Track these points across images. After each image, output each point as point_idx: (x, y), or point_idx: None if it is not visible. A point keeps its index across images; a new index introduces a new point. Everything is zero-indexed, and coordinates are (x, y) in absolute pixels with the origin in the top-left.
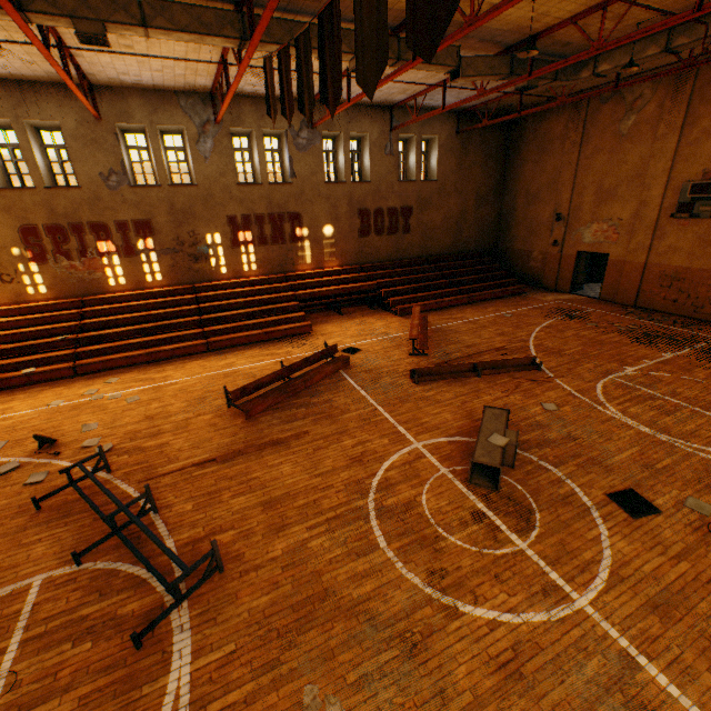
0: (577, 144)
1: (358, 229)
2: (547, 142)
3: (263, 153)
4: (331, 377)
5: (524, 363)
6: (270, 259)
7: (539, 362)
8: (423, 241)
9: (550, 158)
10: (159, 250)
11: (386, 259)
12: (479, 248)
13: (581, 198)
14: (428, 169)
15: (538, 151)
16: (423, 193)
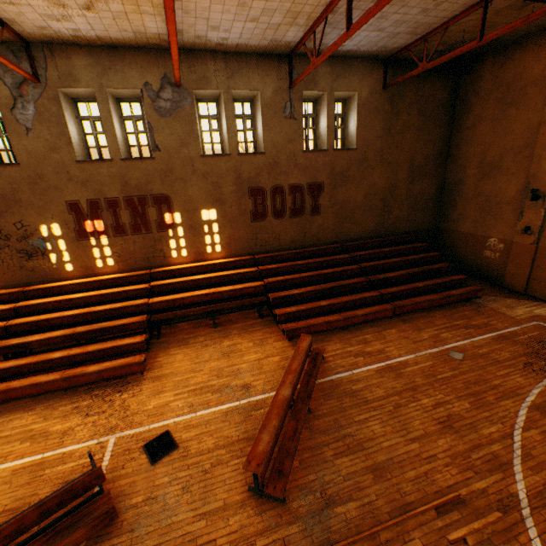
0: None
1: (250, 211)
2: (515, 90)
3: (110, 121)
4: None
5: None
6: (132, 251)
7: None
8: (339, 223)
9: (521, 111)
10: None
11: (289, 246)
12: (413, 228)
13: None
14: (345, 135)
15: (500, 104)
16: (338, 165)
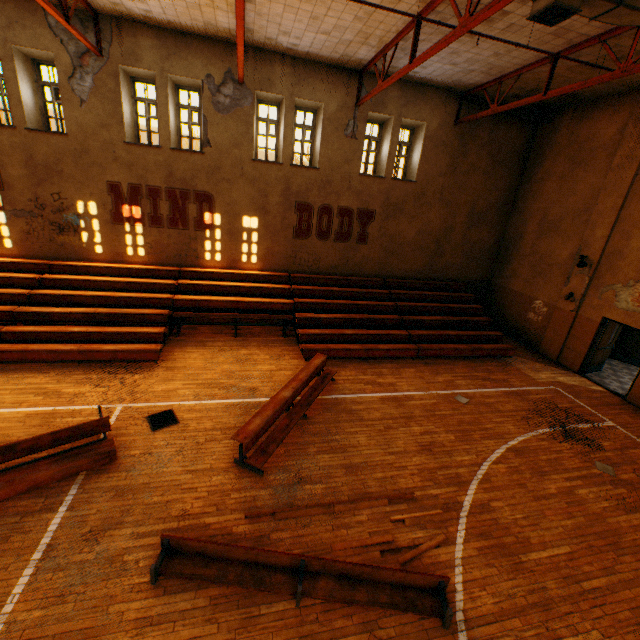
0: (635, 157)
1: (293, 227)
2: (586, 151)
3: (166, 107)
4: (46, 489)
5: (420, 584)
6: (165, 245)
7: (446, 609)
8: (385, 257)
9: (587, 174)
10: (10, 210)
11: (328, 271)
12: (463, 278)
13: (626, 239)
14: (408, 165)
15: (570, 162)
16: (394, 196)
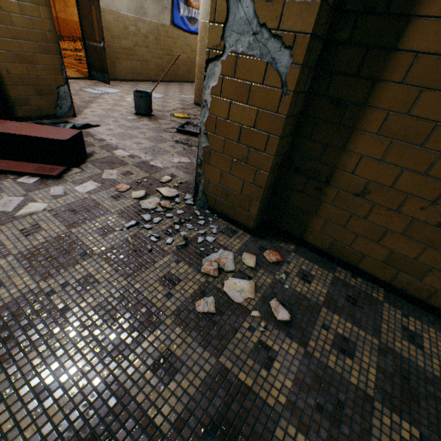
0: None
1: None
2: None
3: None
4: None
5: None
6: None
7: None
8: None
9: None
10: None
11: None
12: None
13: None
14: None
15: None
16: None
